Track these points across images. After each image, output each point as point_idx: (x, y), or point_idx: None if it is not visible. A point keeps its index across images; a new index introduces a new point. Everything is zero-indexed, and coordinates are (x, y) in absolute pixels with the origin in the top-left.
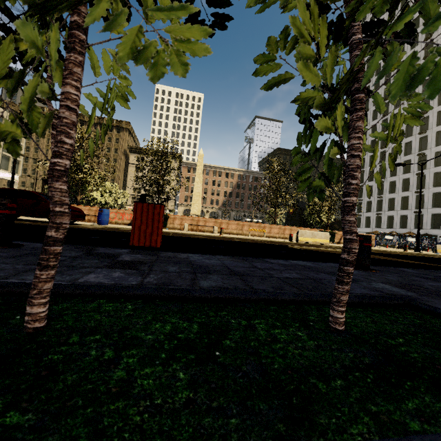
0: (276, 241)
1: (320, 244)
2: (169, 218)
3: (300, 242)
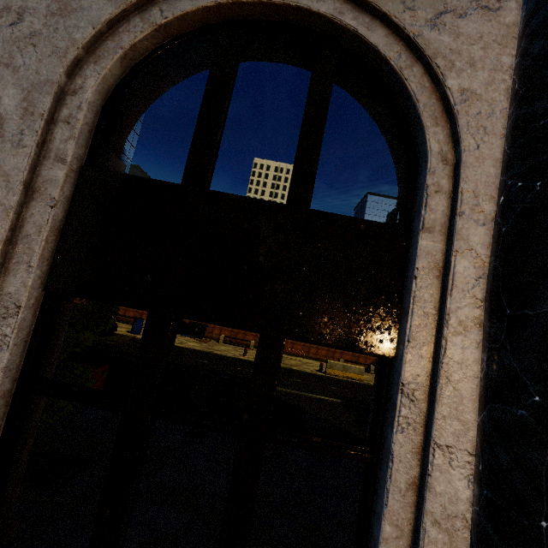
0: (298, 370)
1: (349, 380)
2: (208, 326)
3: (325, 375)
